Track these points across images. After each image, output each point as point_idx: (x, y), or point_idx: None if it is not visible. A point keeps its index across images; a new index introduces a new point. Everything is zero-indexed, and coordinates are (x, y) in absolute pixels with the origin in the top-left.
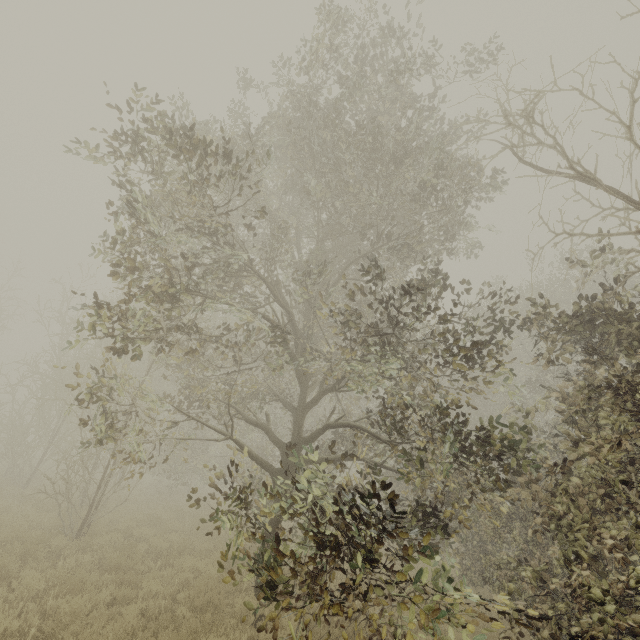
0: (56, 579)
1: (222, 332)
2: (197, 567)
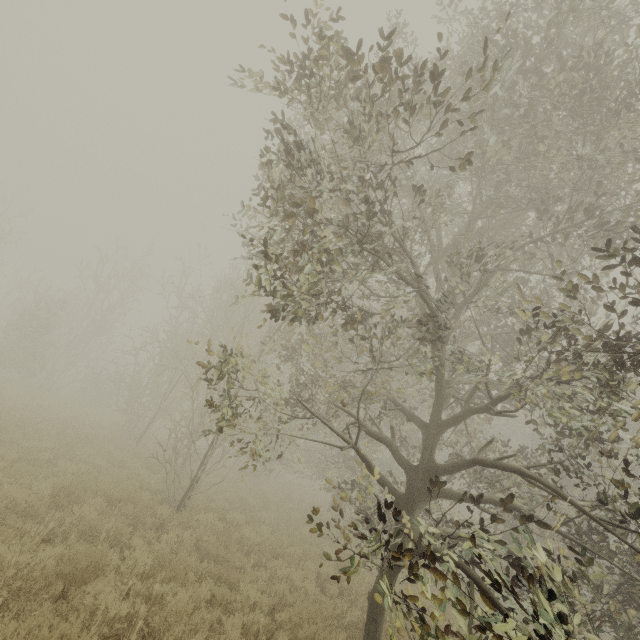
0: (161, 557)
1: (358, 319)
2: (291, 578)
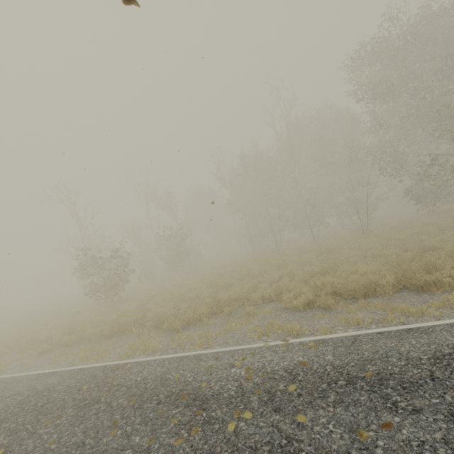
0: (415, 228)
1: None
2: (424, 221)
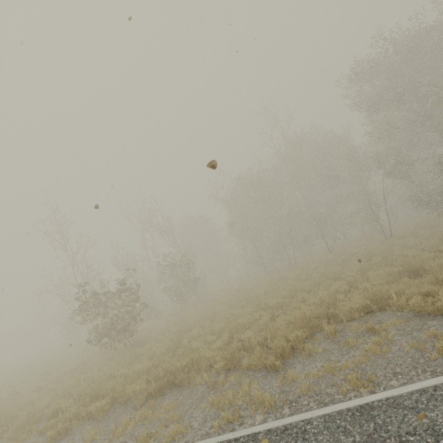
0: None
1: None
2: None
